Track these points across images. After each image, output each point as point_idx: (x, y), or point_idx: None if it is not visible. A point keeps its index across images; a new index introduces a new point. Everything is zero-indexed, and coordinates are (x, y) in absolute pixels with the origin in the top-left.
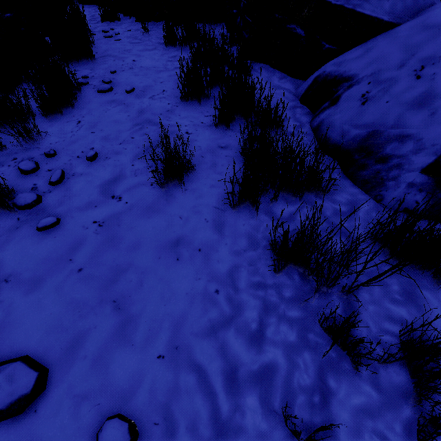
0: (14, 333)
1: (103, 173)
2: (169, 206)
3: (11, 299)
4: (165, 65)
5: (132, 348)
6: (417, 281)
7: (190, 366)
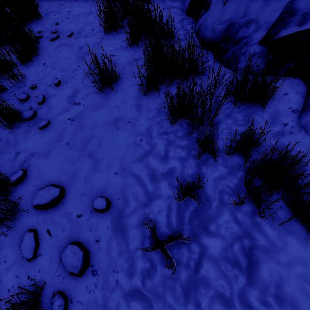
0: (44, 177)
1: (66, 91)
2: (108, 102)
3: (37, 163)
4: (90, 10)
5: (101, 172)
6: (253, 112)
7: (131, 175)
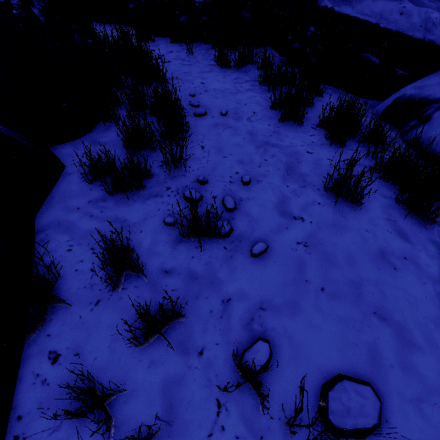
0: (310, 356)
1: (267, 196)
2: (350, 221)
3: (281, 325)
4: (235, 87)
5: (422, 351)
6: None
7: None
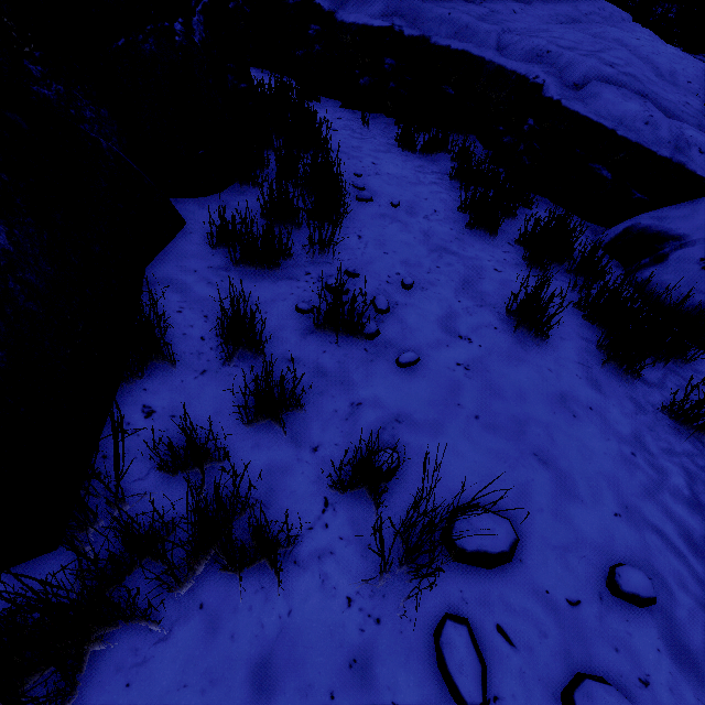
0: (445, 480)
1: (430, 306)
2: (530, 355)
3: (417, 442)
4: (416, 177)
5: (584, 504)
6: None
7: (648, 526)
